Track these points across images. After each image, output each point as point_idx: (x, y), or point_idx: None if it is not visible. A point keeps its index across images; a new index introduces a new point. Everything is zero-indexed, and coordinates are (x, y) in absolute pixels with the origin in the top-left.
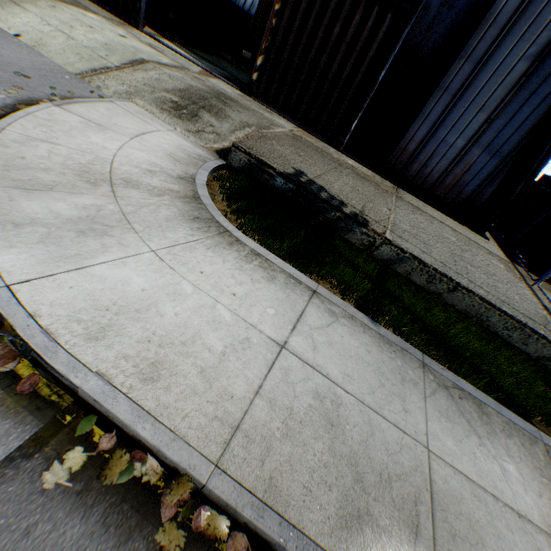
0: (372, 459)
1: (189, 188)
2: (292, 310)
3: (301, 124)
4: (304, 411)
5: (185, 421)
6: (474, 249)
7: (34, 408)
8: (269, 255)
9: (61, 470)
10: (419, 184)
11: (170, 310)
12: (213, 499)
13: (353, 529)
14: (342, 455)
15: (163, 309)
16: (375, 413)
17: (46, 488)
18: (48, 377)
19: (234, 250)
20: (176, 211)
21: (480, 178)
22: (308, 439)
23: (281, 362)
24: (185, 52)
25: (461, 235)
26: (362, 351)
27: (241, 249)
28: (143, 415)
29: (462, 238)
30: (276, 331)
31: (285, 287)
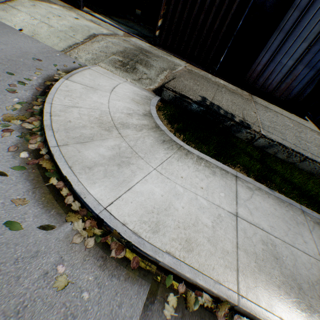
0: (301, 274)
1: (152, 121)
2: (231, 191)
3: (188, 60)
4: (261, 253)
5: (214, 271)
6: (303, 129)
7: (142, 275)
8: (206, 157)
9: (169, 307)
10: (264, 91)
11: (179, 205)
12: (238, 310)
13: (308, 316)
14: (287, 275)
15: (175, 205)
16: (292, 247)
17: (167, 318)
18: (143, 257)
19: (189, 158)
20: (153, 139)
21: (303, 84)
22: (269, 269)
23: (239, 225)
24: (109, 21)
25: (293, 121)
26: (272, 210)
27: (192, 156)
28: (196, 272)
29: (295, 123)
30: (230, 206)
31: (222, 177)
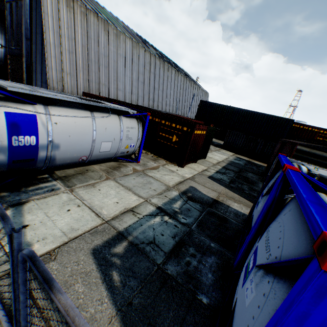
0: None
1: None
2: None
3: None
4: None
5: None
6: None
7: None
8: None
9: None
10: None
11: None
12: None
13: None
14: None
15: None
16: None
17: None
18: None
19: None
20: None
21: None
22: None
23: None
24: None
25: None
26: None
27: None
28: None
29: None
30: None
31: None
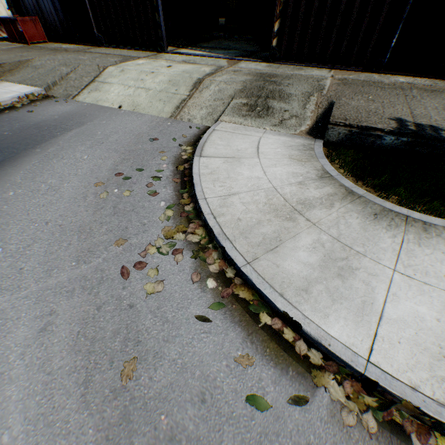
0: None
1: (336, 185)
2: None
3: (330, 65)
4: None
5: None
6: None
7: None
8: None
9: None
10: None
11: None
12: None
13: None
14: None
15: None
16: None
17: None
18: None
19: (434, 235)
20: (357, 215)
21: None
22: None
23: None
24: (200, 51)
25: None
26: None
27: (436, 231)
28: None
29: None
30: None
31: None
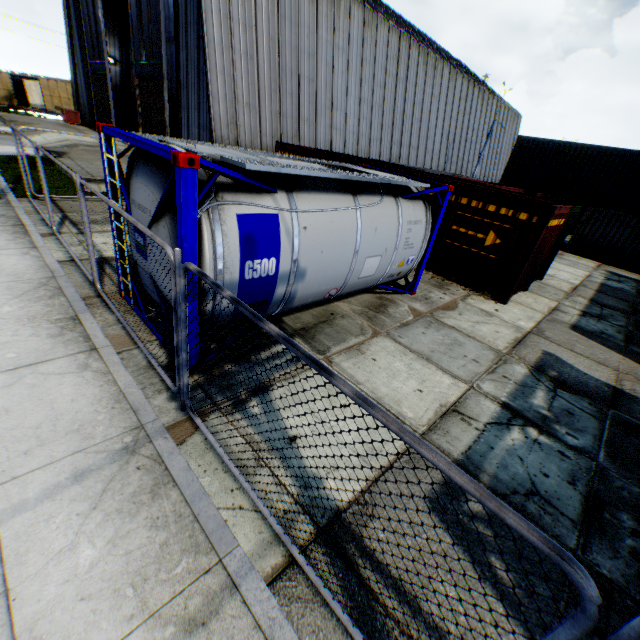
0: None
1: None
2: None
3: None
4: None
5: None
6: None
7: None
8: None
9: None
10: None
11: None
12: None
13: None
14: None
15: None
16: None
17: None
18: None
19: None
20: None
21: None
22: None
23: None
24: None
25: None
26: None
27: None
28: None
29: None
30: None
31: None
